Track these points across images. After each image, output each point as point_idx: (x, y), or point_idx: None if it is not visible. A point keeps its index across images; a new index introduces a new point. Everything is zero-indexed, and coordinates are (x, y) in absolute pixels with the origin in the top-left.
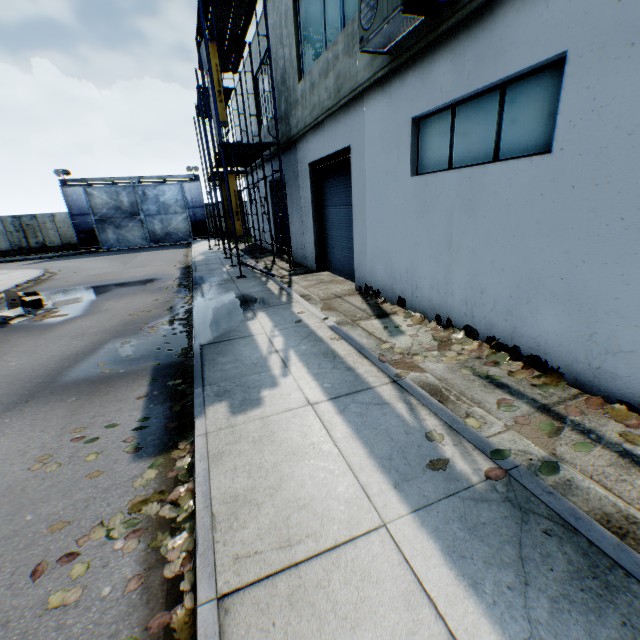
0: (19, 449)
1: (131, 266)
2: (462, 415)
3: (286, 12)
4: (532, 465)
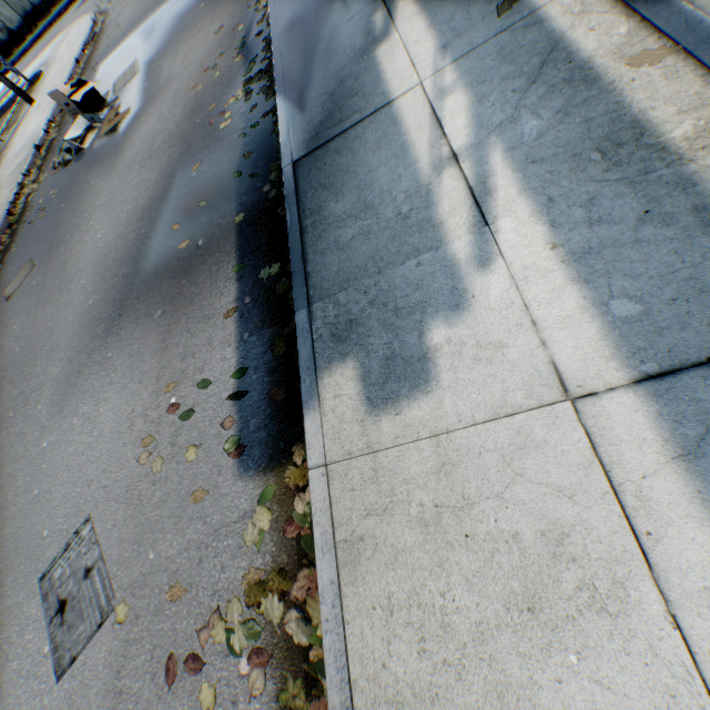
0: (126, 415)
1: None
2: None
3: None
4: None
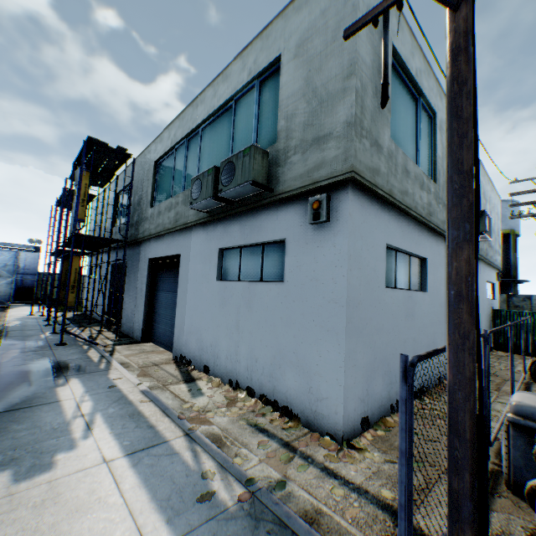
0: None
1: None
2: (232, 455)
3: (149, 168)
4: (271, 485)
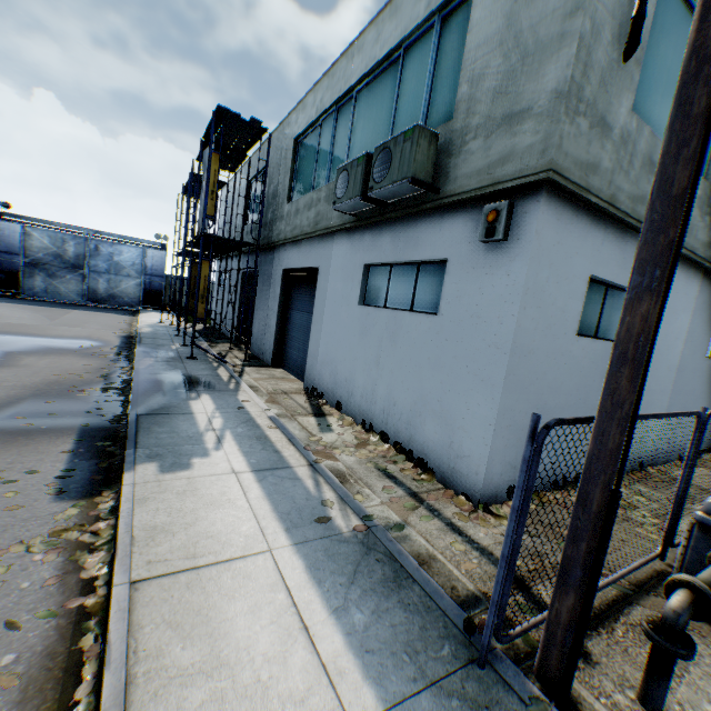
0: None
1: (60, 323)
2: (354, 492)
3: (287, 148)
4: (388, 525)
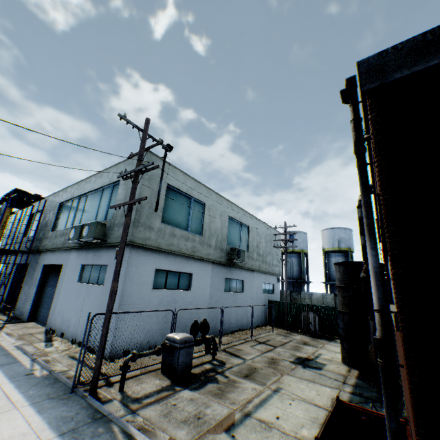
0: None
1: None
2: (51, 364)
3: (56, 205)
4: (61, 371)
